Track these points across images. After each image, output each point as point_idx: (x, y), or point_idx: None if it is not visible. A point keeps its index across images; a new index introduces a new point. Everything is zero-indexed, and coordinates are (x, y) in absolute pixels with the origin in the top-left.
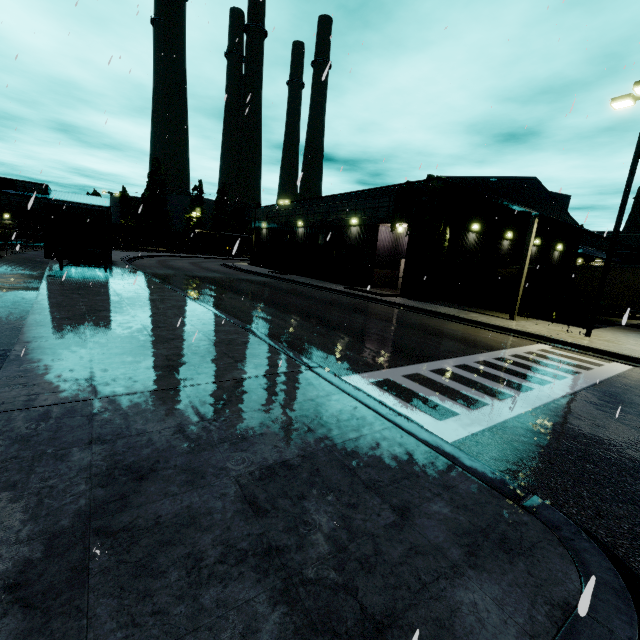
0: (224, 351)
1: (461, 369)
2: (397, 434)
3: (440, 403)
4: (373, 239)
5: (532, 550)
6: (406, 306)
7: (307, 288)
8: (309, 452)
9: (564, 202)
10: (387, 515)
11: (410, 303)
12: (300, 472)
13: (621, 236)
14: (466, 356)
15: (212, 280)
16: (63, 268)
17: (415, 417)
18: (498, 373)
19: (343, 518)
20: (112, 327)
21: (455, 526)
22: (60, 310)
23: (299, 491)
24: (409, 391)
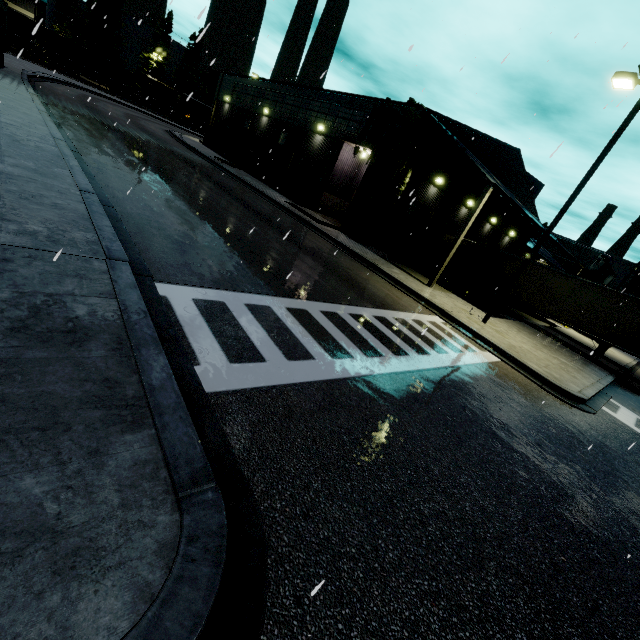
0: (0, 202)
1: (325, 316)
2: (120, 366)
3: (256, 344)
4: (333, 157)
5: (109, 572)
6: (335, 240)
7: (245, 188)
8: None
9: (535, 189)
10: None
11: (342, 239)
12: None
13: (570, 244)
14: (346, 305)
15: (130, 138)
16: None
17: (202, 352)
18: (362, 331)
19: None
20: None
21: (21, 518)
22: None
23: None
24: (232, 322)
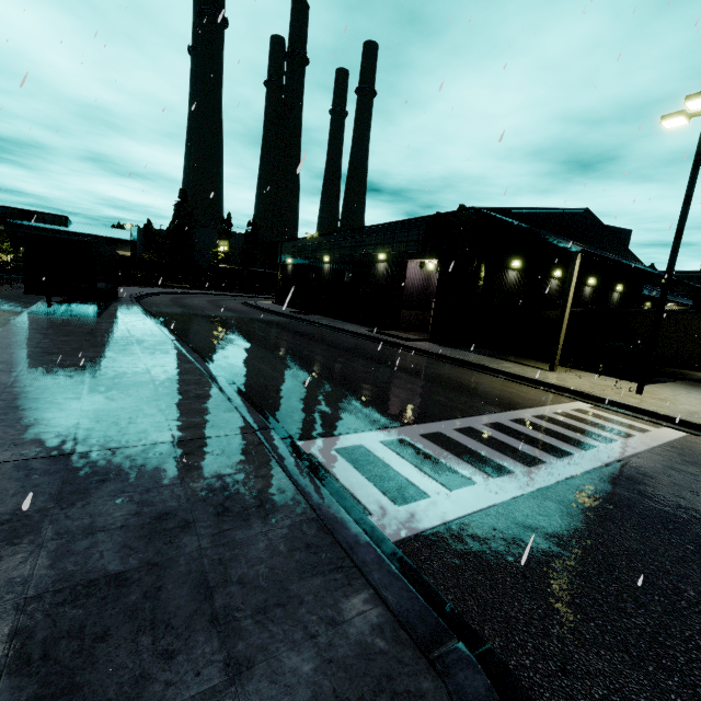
0: (163, 406)
1: (462, 433)
2: (313, 530)
3: (411, 480)
4: (401, 276)
5: None
6: (431, 353)
7: (326, 330)
8: (168, 557)
9: (624, 237)
10: (211, 674)
11: (437, 349)
12: (131, 591)
13: (696, 276)
14: (476, 416)
15: (220, 320)
16: (54, 304)
17: (367, 500)
18: (508, 440)
19: (138, 679)
20: (48, 374)
21: (306, 698)
22: (4, 352)
23: (105, 626)
24: (379, 463)
